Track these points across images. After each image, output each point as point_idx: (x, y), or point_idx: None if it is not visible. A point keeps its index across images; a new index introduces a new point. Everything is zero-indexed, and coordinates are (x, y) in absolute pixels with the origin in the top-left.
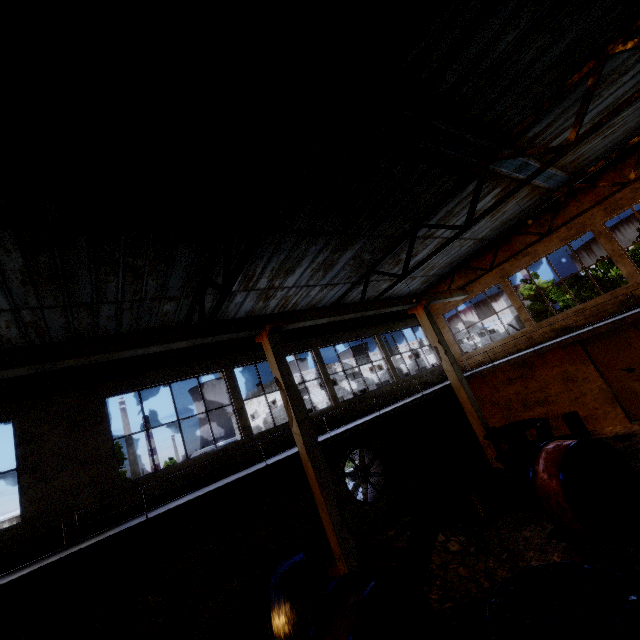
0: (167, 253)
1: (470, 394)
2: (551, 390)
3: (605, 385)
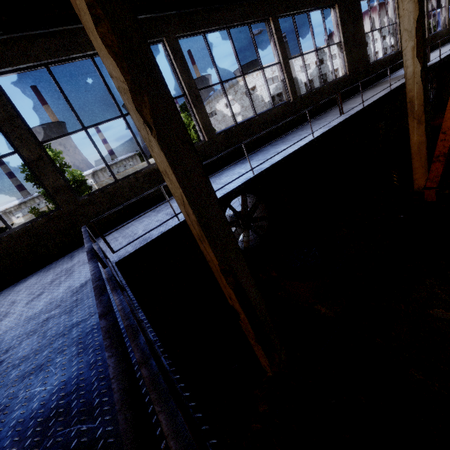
0: None
1: None
2: None
3: None
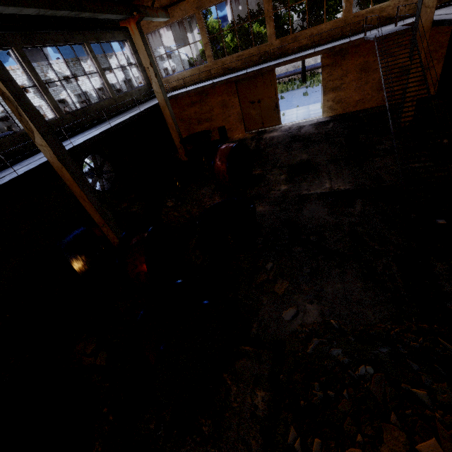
0: None
1: (172, 112)
2: (214, 112)
3: (240, 111)
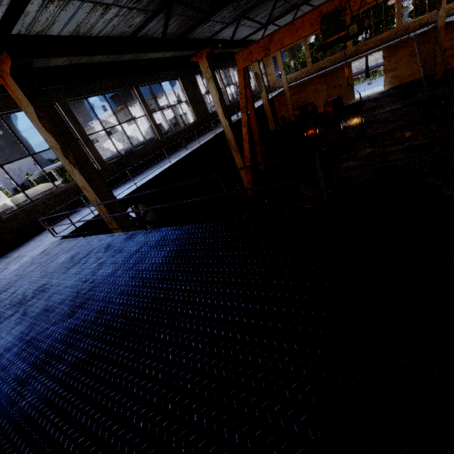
0: (252, 0)
1: (290, 94)
2: (309, 97)
3: (327, 93)
